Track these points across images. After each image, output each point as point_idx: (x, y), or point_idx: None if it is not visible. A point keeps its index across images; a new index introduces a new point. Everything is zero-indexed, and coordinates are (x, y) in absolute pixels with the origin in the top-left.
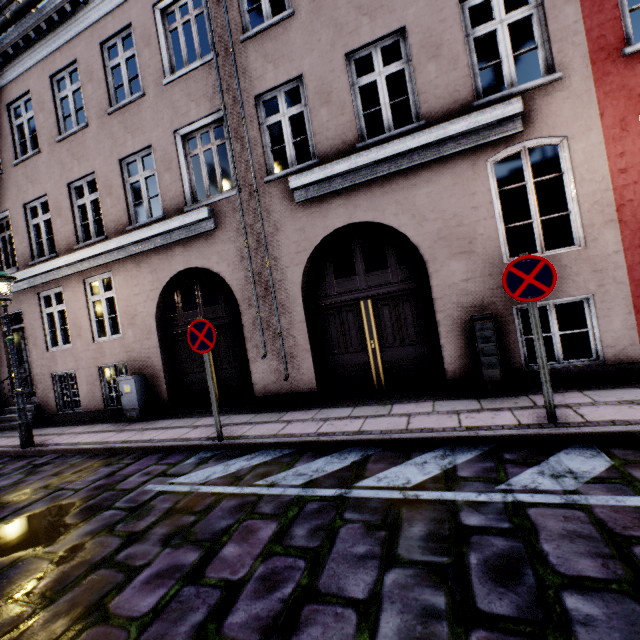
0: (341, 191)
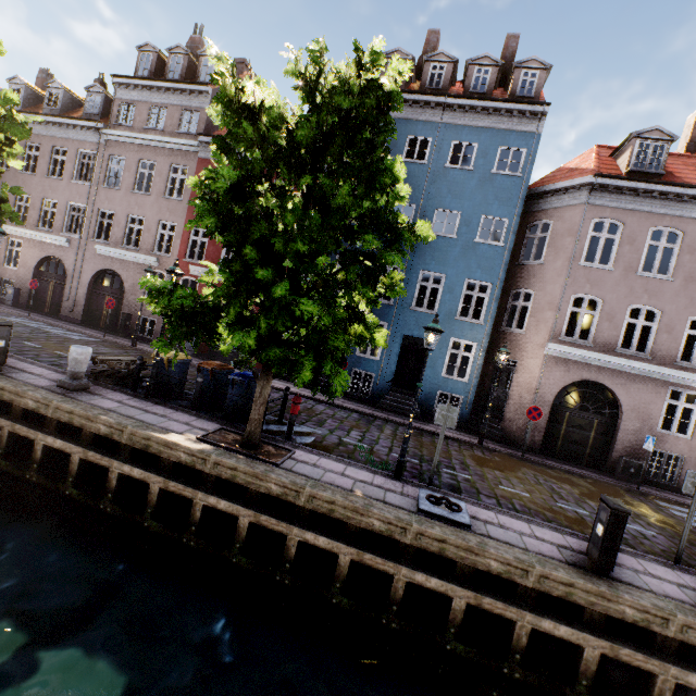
0: (112, 257)
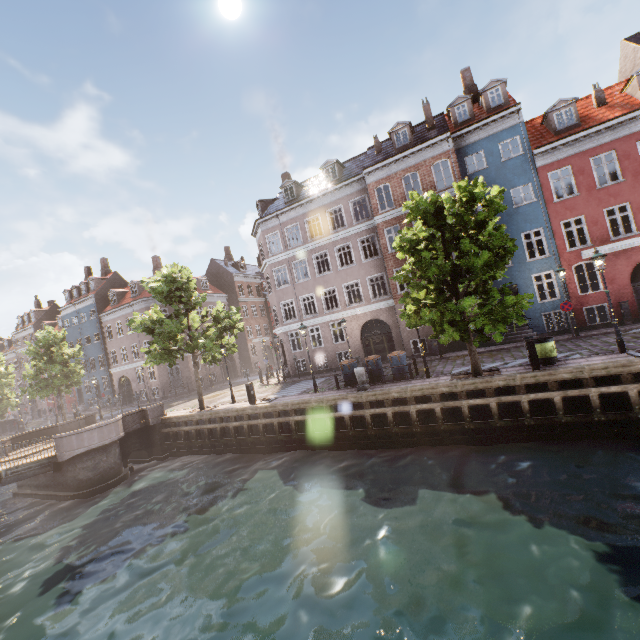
0: None
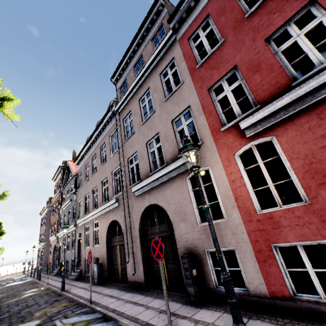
0: (147, 191)
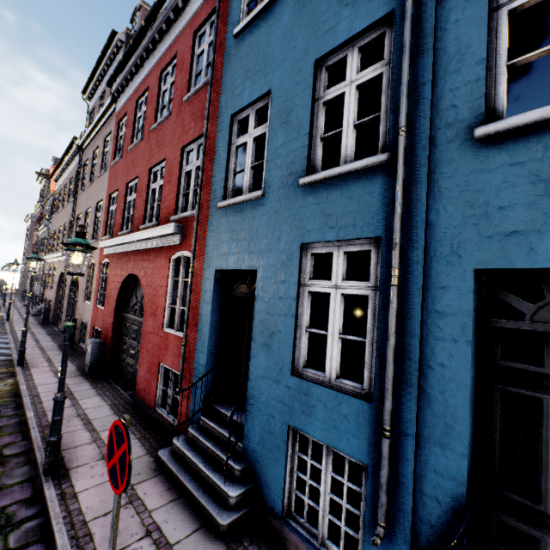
0: None
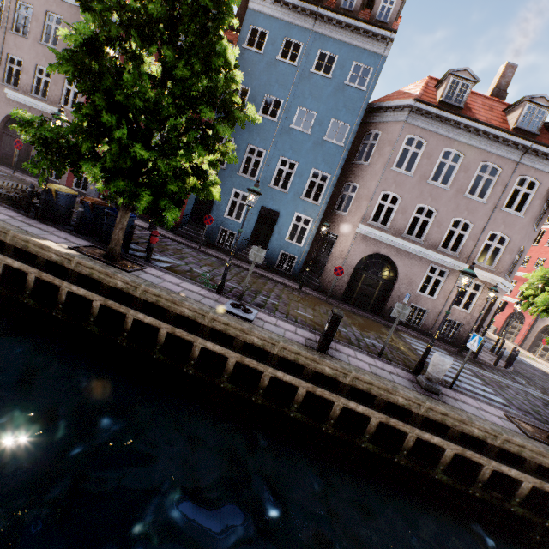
0: (21, 103)
